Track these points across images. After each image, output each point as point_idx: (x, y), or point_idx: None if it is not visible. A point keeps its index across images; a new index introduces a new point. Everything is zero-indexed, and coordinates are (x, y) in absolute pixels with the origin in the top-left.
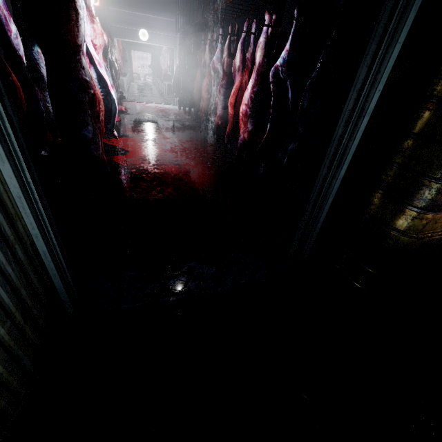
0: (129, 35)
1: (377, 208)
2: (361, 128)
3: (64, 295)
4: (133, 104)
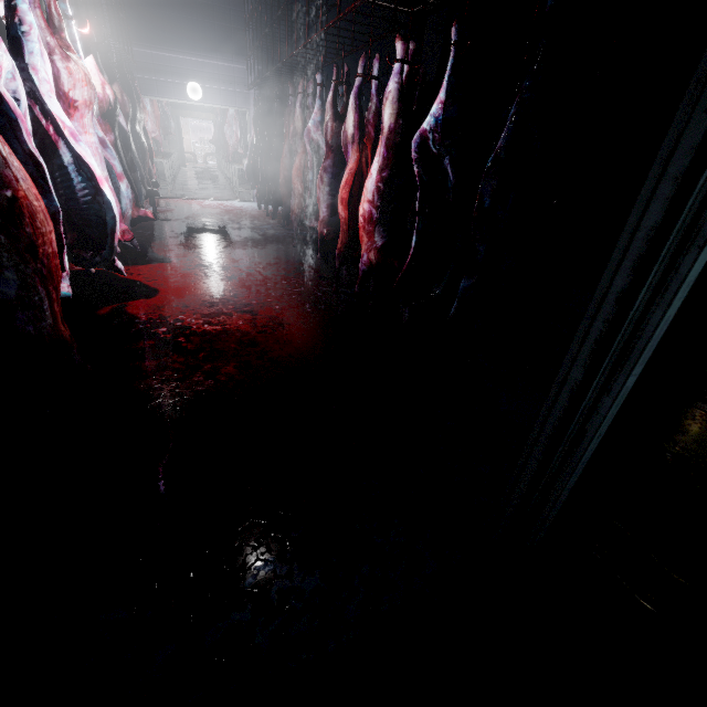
0: (170, 92)
1: (692, 442)
2: (690, 277)
3: None
4: (180, 203)
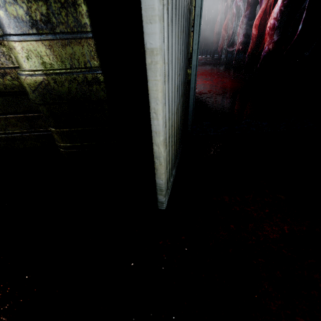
0: None
1: None
2: None
3: (191, 107)
4: None
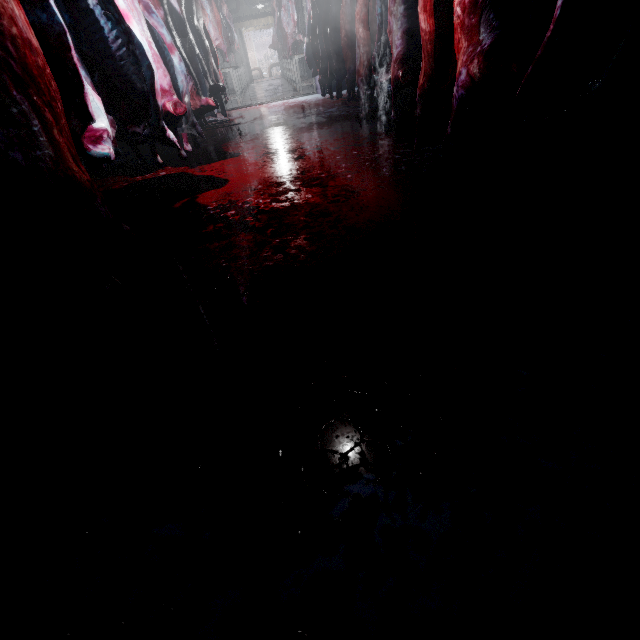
0: None
1: None
2: None
3: None
4: (249, 109)
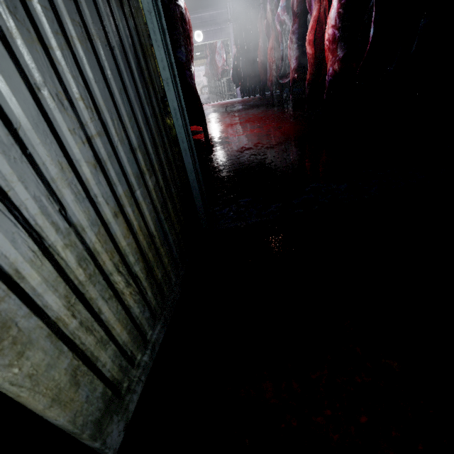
0: None
1: None
2: None
3: (194, 185)
4: None
